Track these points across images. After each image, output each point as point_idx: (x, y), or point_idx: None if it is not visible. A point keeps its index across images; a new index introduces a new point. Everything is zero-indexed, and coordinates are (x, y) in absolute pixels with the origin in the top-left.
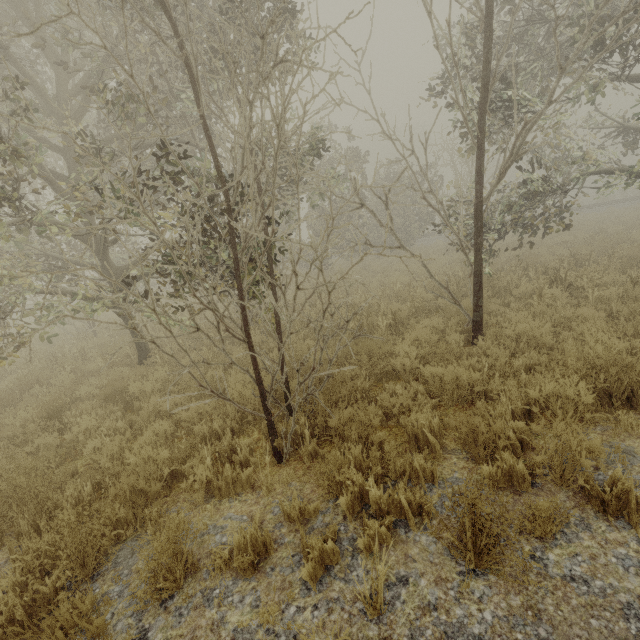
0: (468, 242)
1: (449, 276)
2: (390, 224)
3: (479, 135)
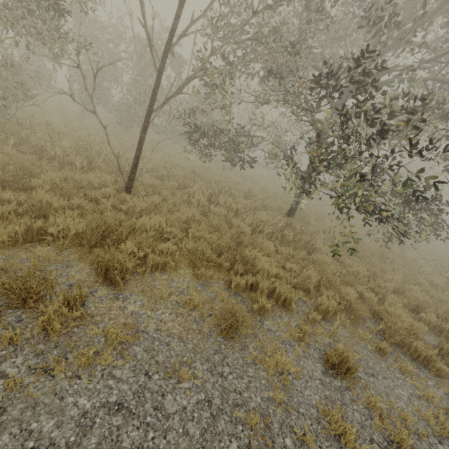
0: (185, 149)
1: (172, 166)
2: (92, 92)
3: (161, 64)
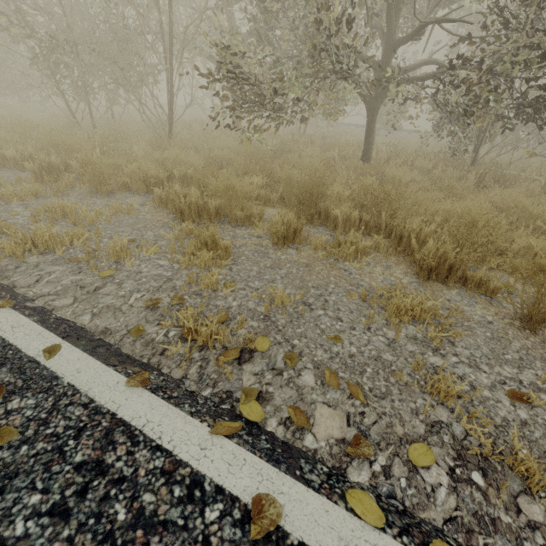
0: None
1: None
2: None
3: None
